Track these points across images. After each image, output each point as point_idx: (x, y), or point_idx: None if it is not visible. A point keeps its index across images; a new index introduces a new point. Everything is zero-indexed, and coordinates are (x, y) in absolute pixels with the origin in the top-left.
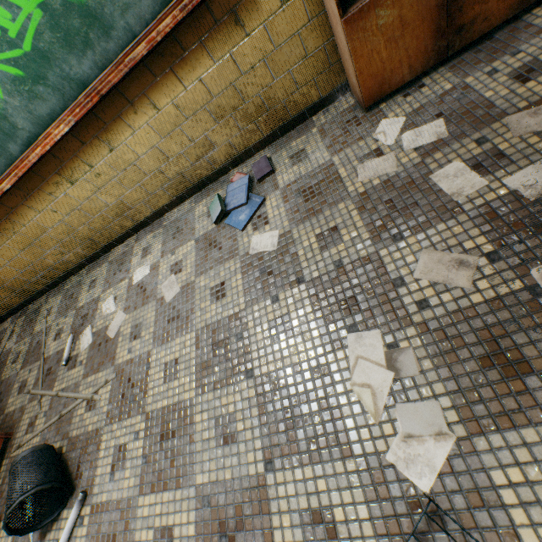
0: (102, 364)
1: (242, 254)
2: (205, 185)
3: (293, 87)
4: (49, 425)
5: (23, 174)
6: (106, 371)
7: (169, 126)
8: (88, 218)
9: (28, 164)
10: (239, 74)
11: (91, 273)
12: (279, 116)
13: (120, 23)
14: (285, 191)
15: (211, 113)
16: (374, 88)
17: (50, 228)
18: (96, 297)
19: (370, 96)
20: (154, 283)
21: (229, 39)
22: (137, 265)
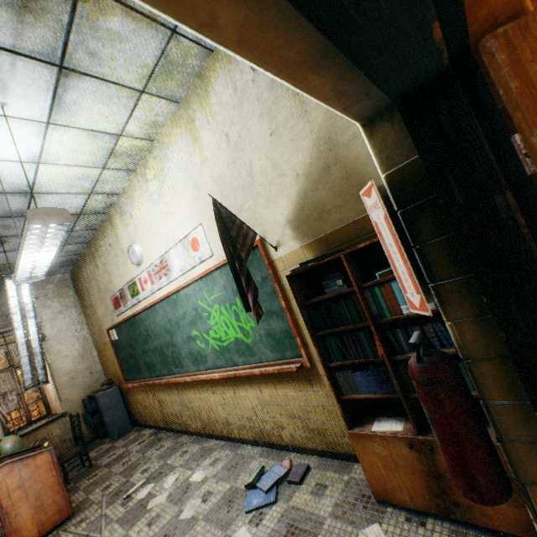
0: (127, 521)
1: (228, 533)
2: (273, 446)
3: (341, 433)
4: (81, 533)
5: (196, 379)
6: (123, 530)
7: (264, 402)
8: (210, 412)
9: (199, 378)
10: (307, 404)
11: (191, 443)
12: (330, 443)
13: (258, 355)
14: (287, 510)
15: (287, 411)
16: (379, 488)
17: (194, 403)
18: (175, 465)
19: (376, 491)
20: (193, 492)
21: (304, 386)
22: (203, 466)
